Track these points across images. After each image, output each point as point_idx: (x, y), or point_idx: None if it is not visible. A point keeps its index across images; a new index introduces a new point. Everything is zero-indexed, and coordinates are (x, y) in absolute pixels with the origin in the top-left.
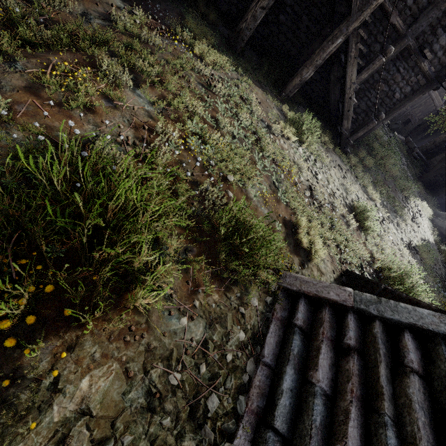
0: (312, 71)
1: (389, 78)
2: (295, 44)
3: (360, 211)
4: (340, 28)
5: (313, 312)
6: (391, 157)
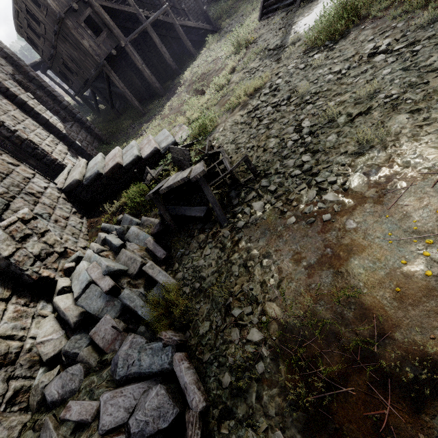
0: (188, 41)
1: (187, 10)
2: (173, 56)
3: (246, 11)
4: (176, 28)
5: (266, 9)
6: (222, 6)
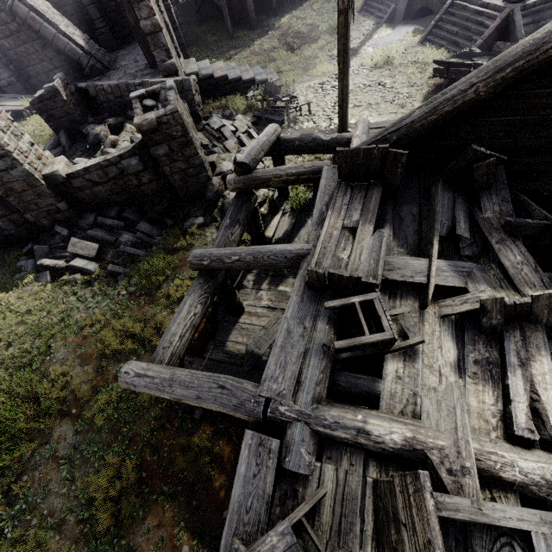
0: None
1: None
2: None
3: None
4: None
5: (367, 6)
6: None
